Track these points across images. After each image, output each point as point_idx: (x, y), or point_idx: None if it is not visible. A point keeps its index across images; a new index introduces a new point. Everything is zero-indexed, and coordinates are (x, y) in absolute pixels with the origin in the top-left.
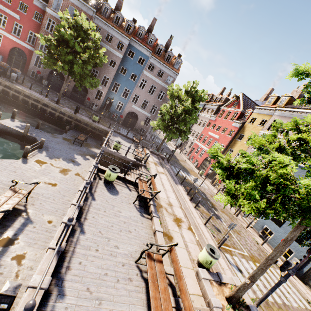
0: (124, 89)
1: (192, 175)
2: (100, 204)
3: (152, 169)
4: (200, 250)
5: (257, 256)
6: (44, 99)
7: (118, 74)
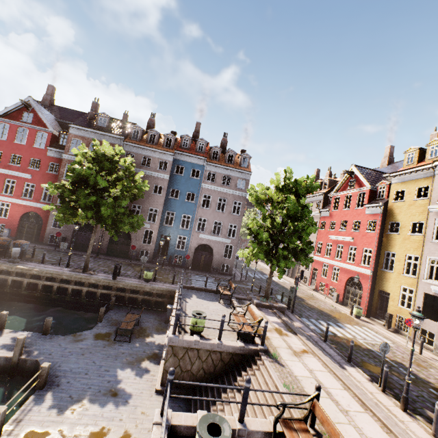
0: (181, 217)
1: (344, 323)
2: None
3: (281, 351)
4: None
5: None
6: (63, 272)
7: (168, 199)
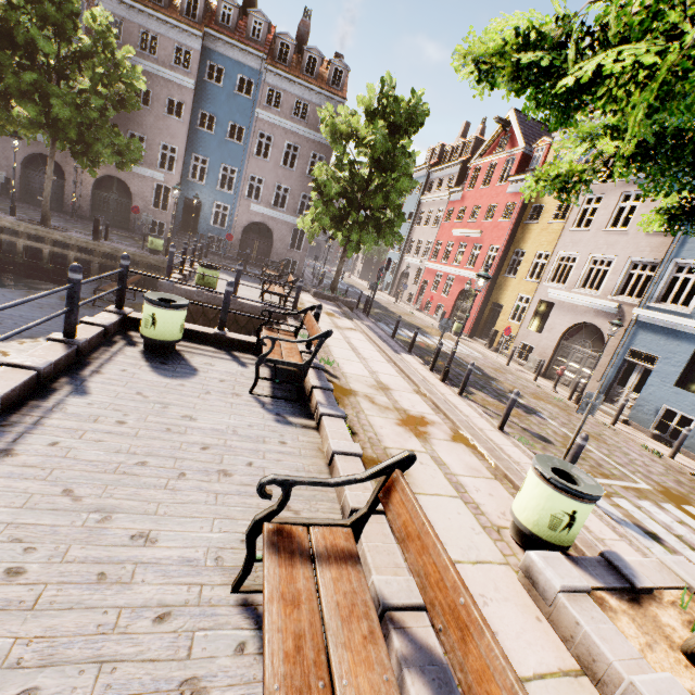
0: (220, 169)
1: (435, 336)
2: (105, 403)
3: (319, 322)
4: (513, 493)
5: (675, 487)
6: (4, 217)
7: (195, 132)
